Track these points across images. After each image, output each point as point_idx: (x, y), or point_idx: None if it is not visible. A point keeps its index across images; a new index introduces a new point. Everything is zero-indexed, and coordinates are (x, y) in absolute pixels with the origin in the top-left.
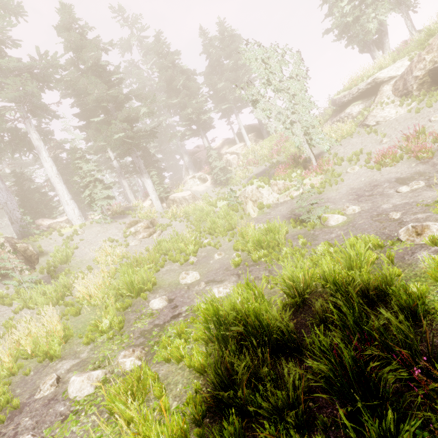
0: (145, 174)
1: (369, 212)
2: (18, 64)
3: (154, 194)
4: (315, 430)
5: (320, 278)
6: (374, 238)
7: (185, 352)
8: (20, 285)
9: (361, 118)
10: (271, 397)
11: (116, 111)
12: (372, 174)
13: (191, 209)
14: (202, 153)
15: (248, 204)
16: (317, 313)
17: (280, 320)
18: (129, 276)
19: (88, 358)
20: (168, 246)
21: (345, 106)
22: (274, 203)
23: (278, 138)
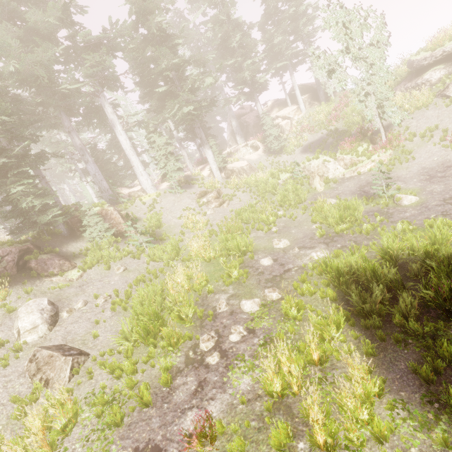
0: (206, 145)
1: (442, 194)
2: (93, 37)
3: (214, 164)
4: (421, 321)
5: (408, 249)
6: (450, 221)
7: (317, 290)
8: (141, 244)
9: (441, 87)
10: (401, 305)
11: (182, 82)
12: (446, 154)
13: (253, 181)
14: (249, 116)
15: (316, 179)
16: (412, 270)
17: (386, 274)
18: (237, 241)
19: (236, 293)
20: (248, 216)
21: (423, 69)
22: (339, 178)
23: (336, 101)
